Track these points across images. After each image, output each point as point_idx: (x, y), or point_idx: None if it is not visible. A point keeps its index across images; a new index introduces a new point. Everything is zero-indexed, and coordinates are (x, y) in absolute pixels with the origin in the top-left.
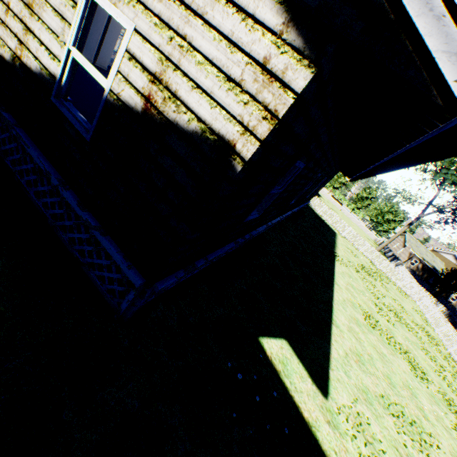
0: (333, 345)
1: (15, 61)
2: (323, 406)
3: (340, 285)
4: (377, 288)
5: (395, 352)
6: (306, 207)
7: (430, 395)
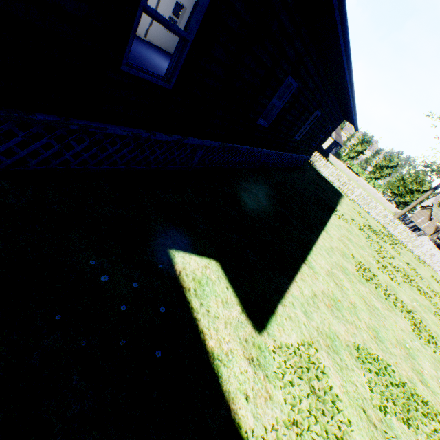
0: (296, 282)
1: None
2: (248, 340)
3: (332, 234)
4: (385, 249)
5: (393, 309)
6: (309, 167)
7: (436, 361)
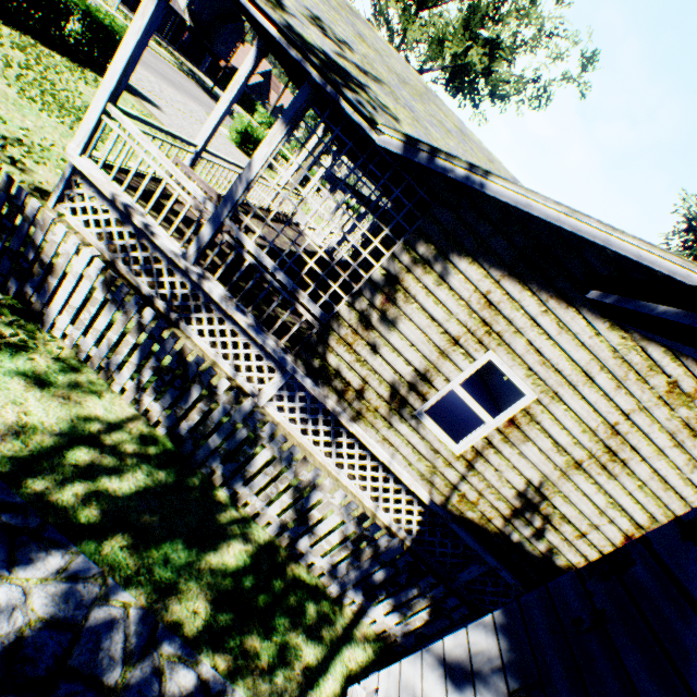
0: None
1: (570, 569)
2: None
3: None
4: None
5: None
6: None
7: None
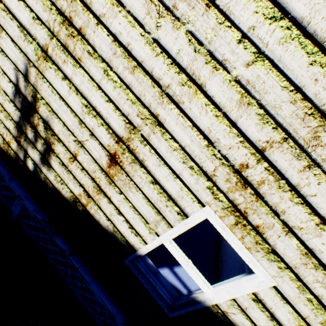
0: None
1: (76, 203)
2: None
3: None
4: None
5: None
6: None
7: None
